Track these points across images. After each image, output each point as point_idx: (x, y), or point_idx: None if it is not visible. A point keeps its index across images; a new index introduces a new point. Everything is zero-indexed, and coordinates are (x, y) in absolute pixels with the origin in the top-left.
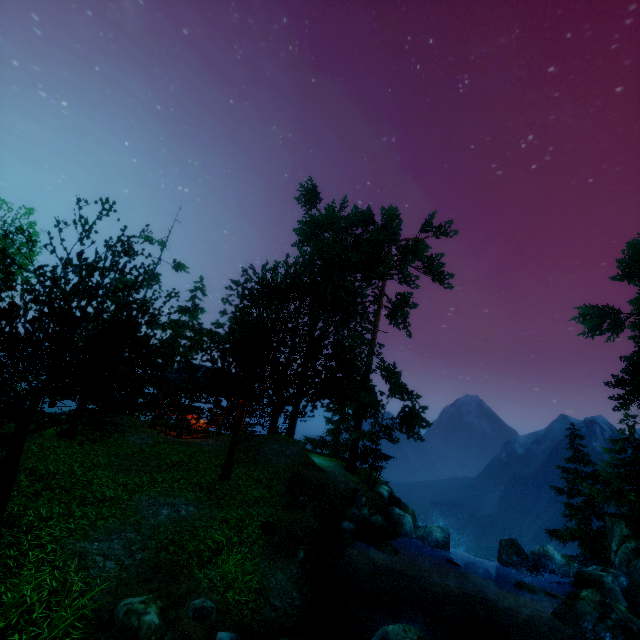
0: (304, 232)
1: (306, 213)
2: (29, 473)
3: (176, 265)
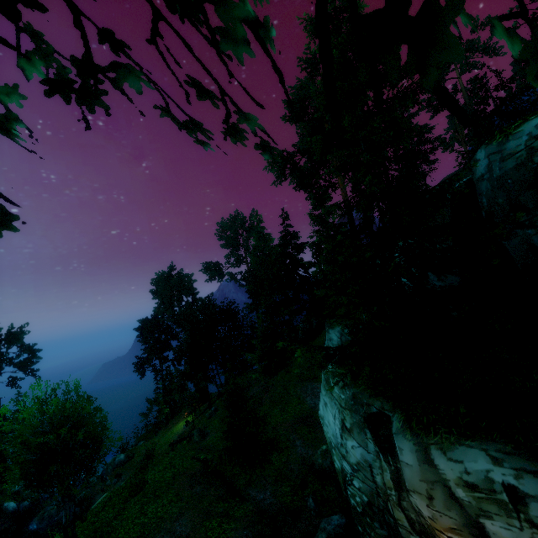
0: None
1: None
2: None
3: None
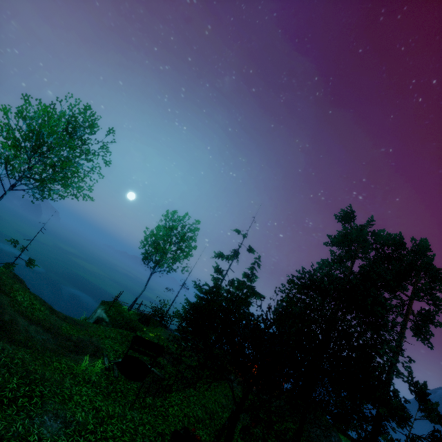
0: (342, 244)
1: (343, 229)
2: (205, 410)
3: (250, 249)
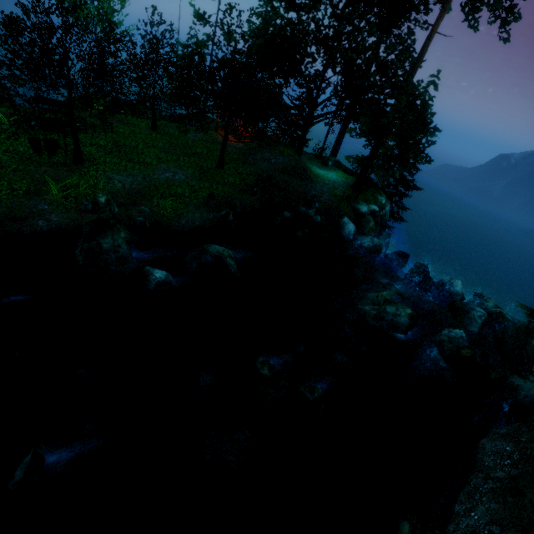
0: None
1: None
2: (114, 143)
3: None
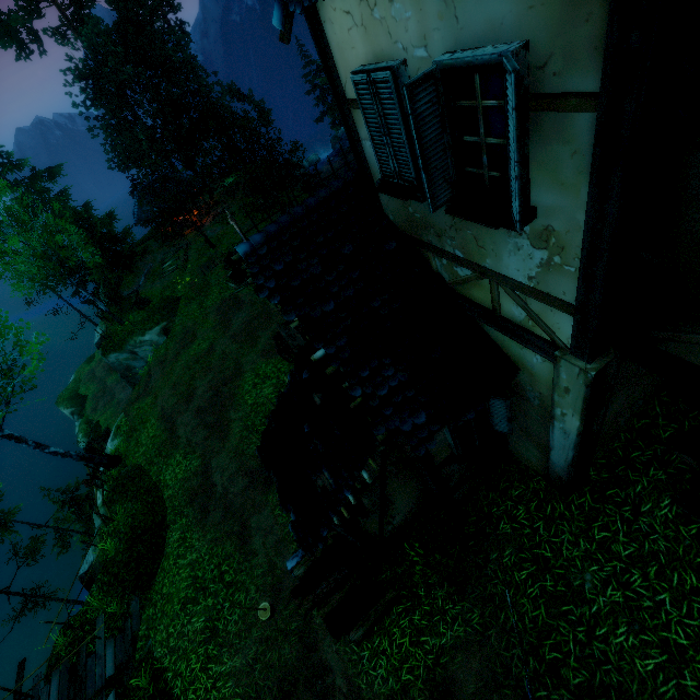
0: None
1: None
2: None
3: None
